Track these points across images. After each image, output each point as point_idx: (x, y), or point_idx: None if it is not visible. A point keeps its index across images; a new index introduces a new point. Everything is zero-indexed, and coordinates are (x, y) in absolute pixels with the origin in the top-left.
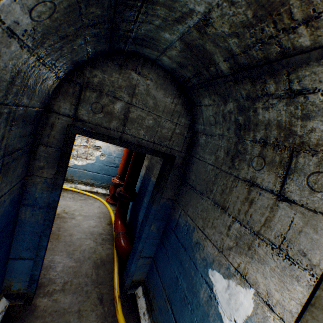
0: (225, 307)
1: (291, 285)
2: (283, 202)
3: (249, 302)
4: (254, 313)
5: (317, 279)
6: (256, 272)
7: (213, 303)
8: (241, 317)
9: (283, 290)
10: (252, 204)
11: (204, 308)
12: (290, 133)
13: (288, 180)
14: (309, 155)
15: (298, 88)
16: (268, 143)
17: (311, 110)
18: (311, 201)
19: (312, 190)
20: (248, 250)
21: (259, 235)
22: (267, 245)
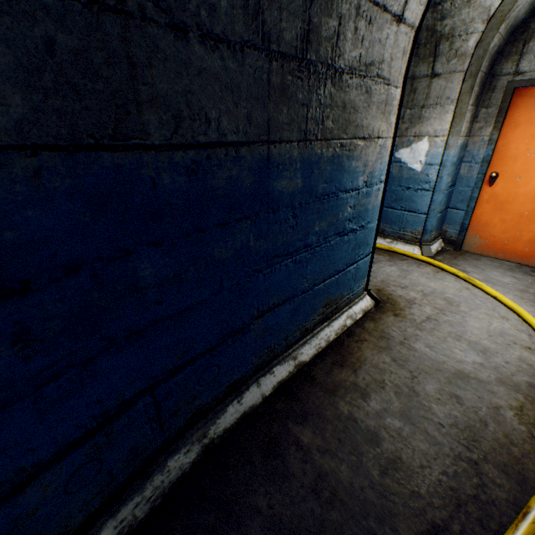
0: (412, 161)
1: (444, 118)
2: (434, 79)
3: (425, 145)
4: (429, 147)
5: (455, 106)
6: (426, 128)
7: (404, 167)
8: (423, 156)
9: (441, 123)
10: (415, 92)
11: (398, 177)
12: (434, 32)
13: (435, 63)
14: (444, 43)
15: (438, 2)
16: (421, 44)
17: (444, 14)
18: (448, 69)
19: (448, 63)
20: (419, 120)
21: (423, 107)
22: (429, 109)
